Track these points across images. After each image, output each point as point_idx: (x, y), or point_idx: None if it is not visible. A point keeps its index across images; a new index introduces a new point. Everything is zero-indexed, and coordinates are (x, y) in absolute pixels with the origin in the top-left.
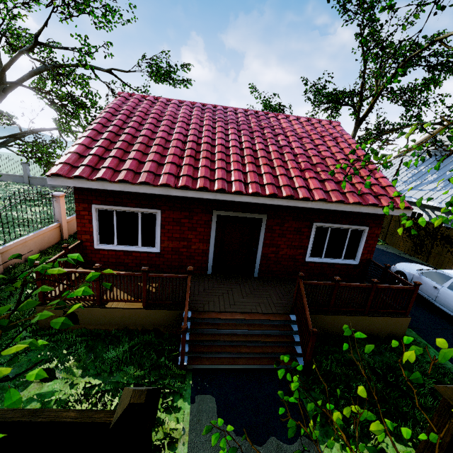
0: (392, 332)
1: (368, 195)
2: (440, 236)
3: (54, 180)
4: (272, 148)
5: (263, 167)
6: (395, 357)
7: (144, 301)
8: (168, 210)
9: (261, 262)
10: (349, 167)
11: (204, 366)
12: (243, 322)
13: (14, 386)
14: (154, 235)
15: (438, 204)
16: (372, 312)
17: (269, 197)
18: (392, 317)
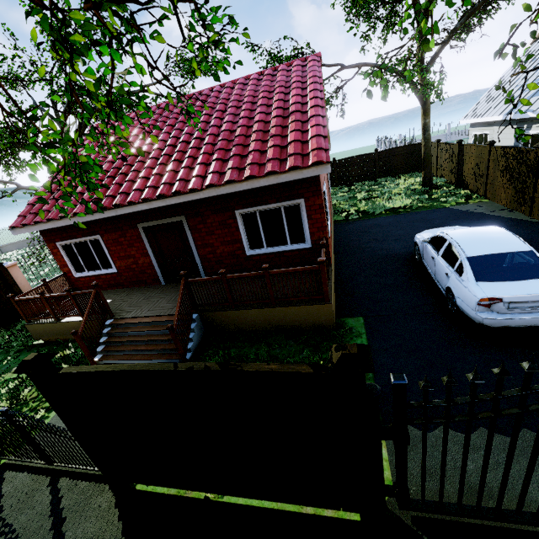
0: (316, 323)
1: (270, 162)
2: None
3: (15, 231)
4: (194, 136)
5: (169, 165)
6: (298, 350)
7: (81, 315)
8: (105, 233)
9: (204, 265)
10: (274, 127)
11: (111, 361)
12: (149, 325)
13: (1, 375)
14: (107, 258)
15: None
16: (286, 302)
17: (160, 199)
18: (306, 305)
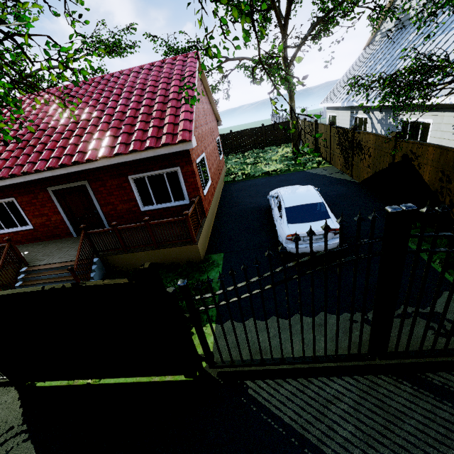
0: (189, 259)
1: (149, 139)
2: (355, 144)
3: None
4: (93, 115)
5: (71, 139)
6: (174, 279)
7: None
8: (19, 196)
9: (108, 220)
10: (155, 111)
11: None
12: (59, 269)
13: None
14: (23, 216)
15: (369, 102)
16: (166, 245)
17: (62, 167)
18: (179, 246)
